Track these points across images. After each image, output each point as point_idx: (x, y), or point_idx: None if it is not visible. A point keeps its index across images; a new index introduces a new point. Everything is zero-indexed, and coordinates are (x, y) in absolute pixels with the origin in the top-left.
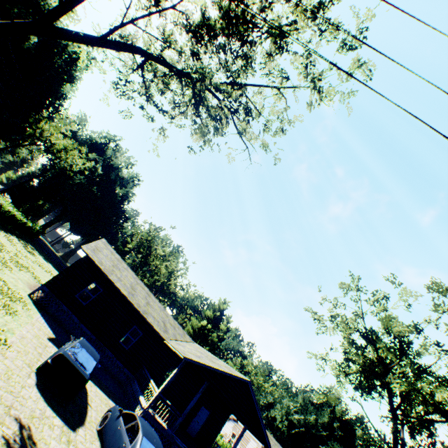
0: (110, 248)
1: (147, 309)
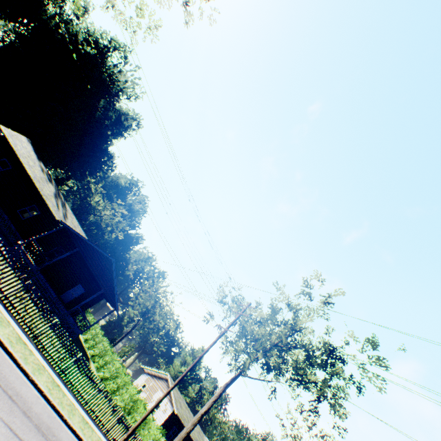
0: (172, 380)
1: (195, 435)
